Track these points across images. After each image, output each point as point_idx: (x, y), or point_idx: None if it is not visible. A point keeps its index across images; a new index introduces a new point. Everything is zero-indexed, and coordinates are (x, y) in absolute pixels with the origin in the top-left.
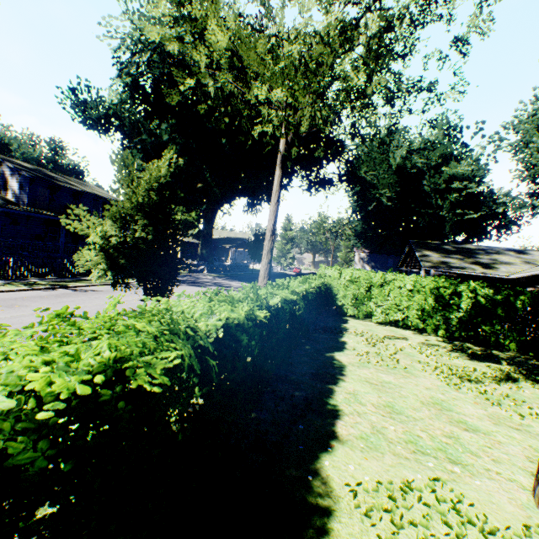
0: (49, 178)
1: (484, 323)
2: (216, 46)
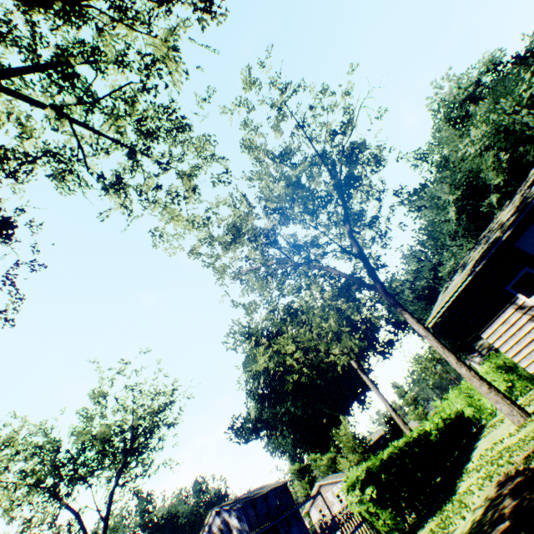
0: (247, 498)
1: None
2: (288, 349)
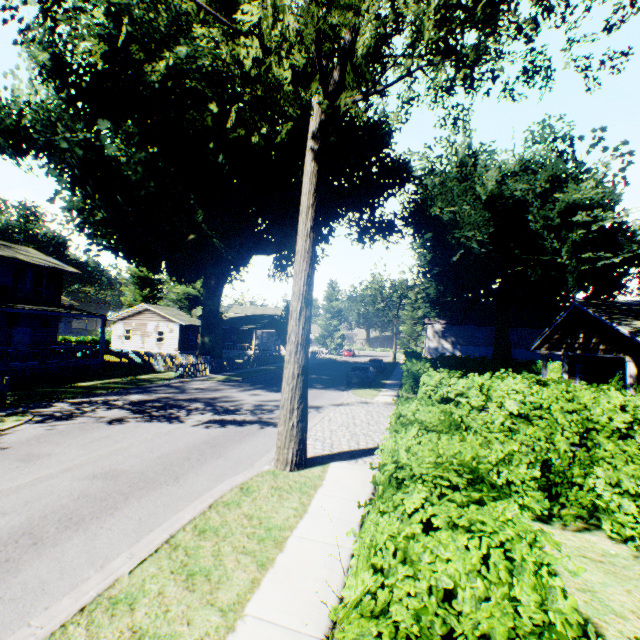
0: None
1: None
2: None
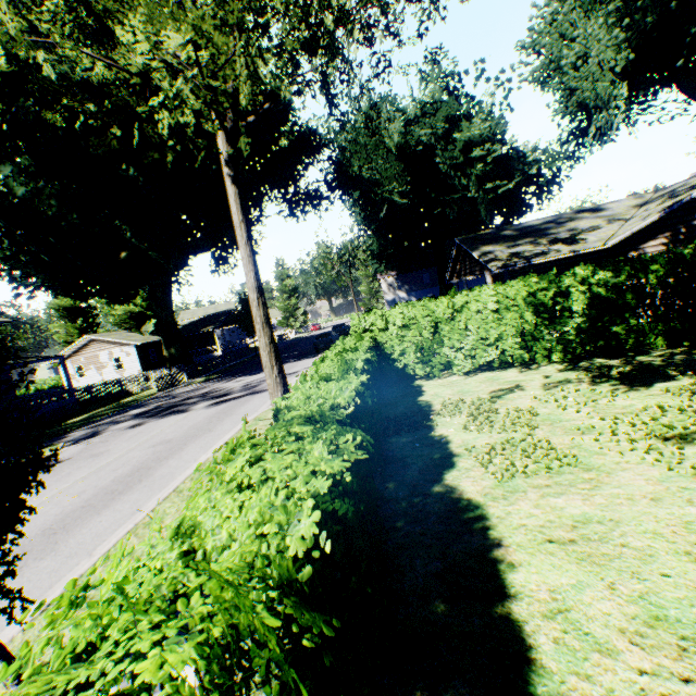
0: None
1: (613, 323)
2: None
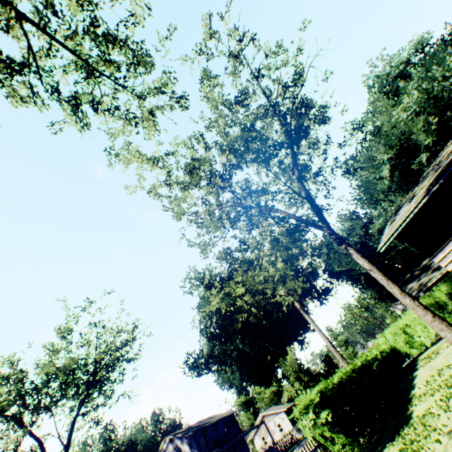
0: (198, 426)
1: None
2: (238, 292)
